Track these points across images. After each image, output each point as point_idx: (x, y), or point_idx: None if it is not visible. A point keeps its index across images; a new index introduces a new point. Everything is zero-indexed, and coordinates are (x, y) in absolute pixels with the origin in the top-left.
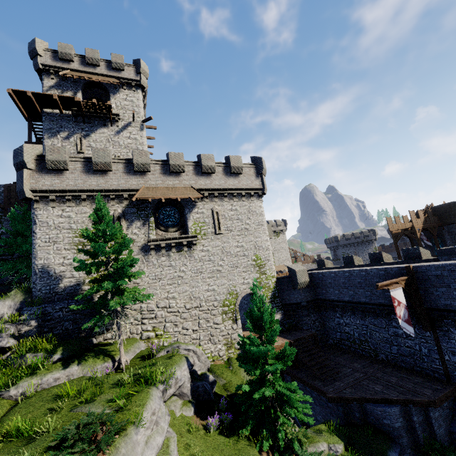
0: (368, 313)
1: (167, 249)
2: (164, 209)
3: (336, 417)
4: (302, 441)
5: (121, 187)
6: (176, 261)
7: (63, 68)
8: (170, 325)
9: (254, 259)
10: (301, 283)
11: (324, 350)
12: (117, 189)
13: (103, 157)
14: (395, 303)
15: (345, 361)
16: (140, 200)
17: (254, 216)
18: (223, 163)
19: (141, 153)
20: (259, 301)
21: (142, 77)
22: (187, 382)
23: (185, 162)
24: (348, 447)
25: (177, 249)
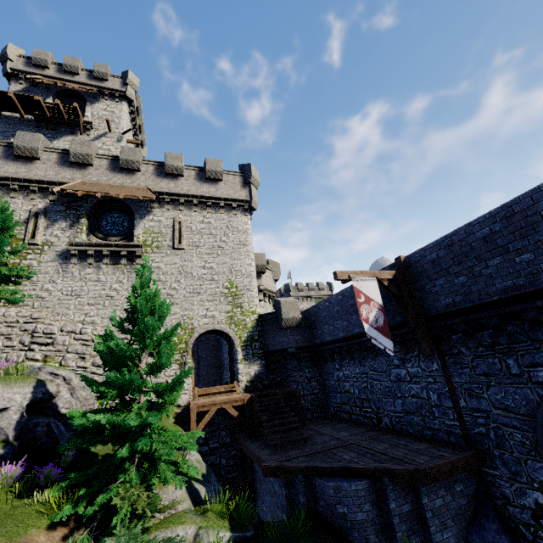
0: (366, 352)
1: (98, 260)
2: (110, 215)
3: (281, 509)
4: (137, 512)
5: (48, 179)
6: (107, 276)
7: (35, 74)
8: (74, 356)
9: (226, 286)
10: (287, 319)
11: (316, 421)
12: (41, 180)
13: (29, 142)
14: (359, 298)
15: (333, 430)
16: (73, 197)
17: (235, 234)
18: (198, 167)
19: (83, 143)
20: (145, 287)
21: (129, 88)
22: (13, 412)
23: (145, 161)
24: (241, 541)
25: (113, 261)
